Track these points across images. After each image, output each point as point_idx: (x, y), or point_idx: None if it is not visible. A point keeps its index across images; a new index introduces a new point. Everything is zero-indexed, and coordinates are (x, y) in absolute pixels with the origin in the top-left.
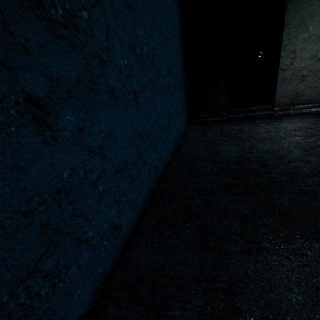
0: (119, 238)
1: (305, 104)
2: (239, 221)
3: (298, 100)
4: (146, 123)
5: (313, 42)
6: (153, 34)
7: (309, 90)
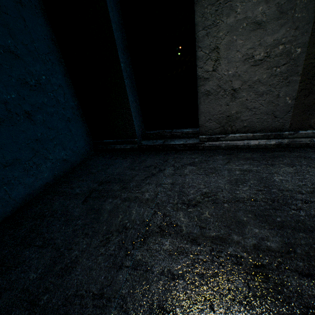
0: None
1: (242, 133)
2: None
3: (231, 126)
4: None
5: (245, 32)
6: None
7: (246, 112)
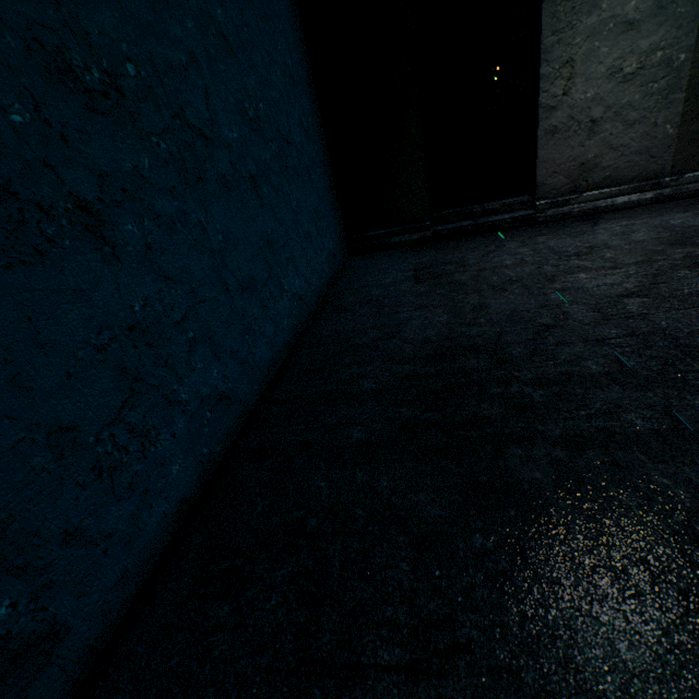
0: (54, 666)
1: (602, 188)
2: (413, 551)
3: (586, 180)
4: (161, 289)
5: (612, 37)
6: (171, 27)
7: (610, 155)
